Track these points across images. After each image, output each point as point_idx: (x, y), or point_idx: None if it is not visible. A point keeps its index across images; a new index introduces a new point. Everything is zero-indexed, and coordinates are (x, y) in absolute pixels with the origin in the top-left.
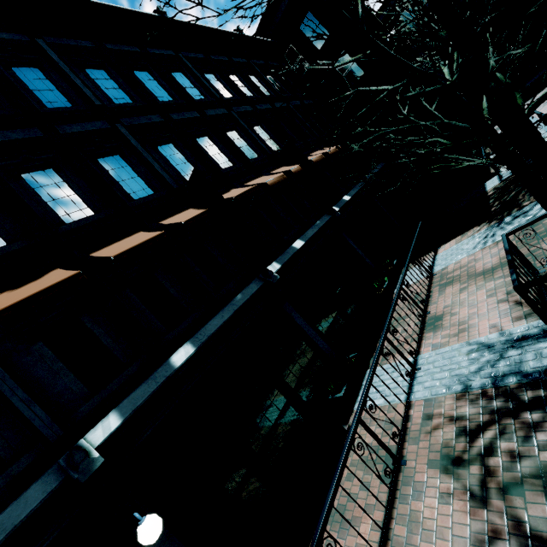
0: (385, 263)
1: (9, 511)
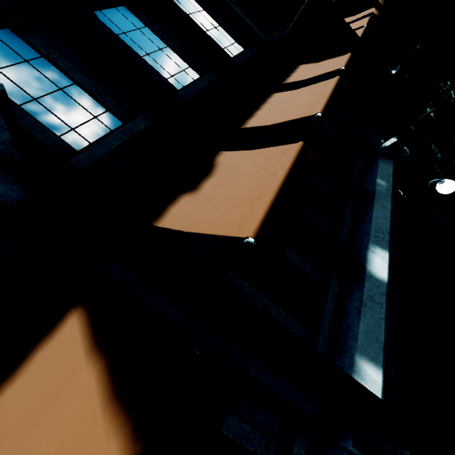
0: (440, 86)
1: (380, 171)
